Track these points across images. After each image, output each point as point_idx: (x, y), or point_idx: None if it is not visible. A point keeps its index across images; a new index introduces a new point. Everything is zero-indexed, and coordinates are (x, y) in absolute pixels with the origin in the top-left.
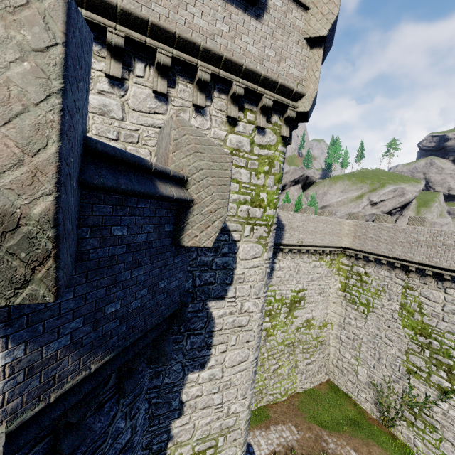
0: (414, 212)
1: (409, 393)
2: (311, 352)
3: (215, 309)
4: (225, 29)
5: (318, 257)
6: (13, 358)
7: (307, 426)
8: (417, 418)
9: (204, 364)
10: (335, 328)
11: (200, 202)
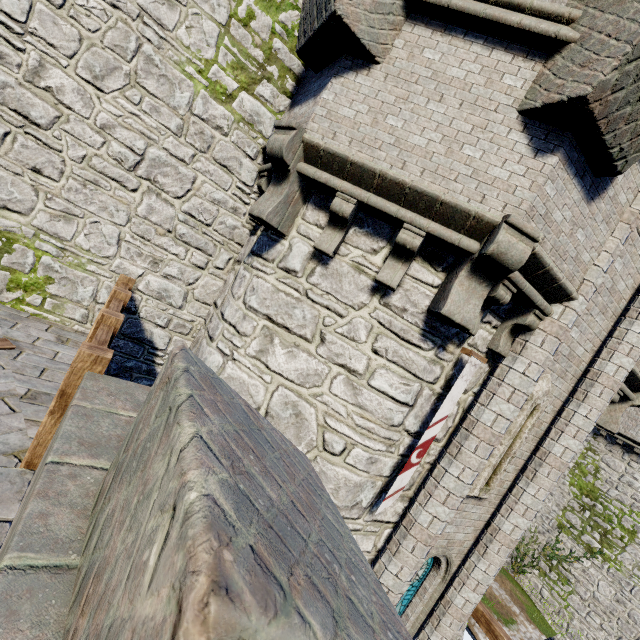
0: None
1: (554, 545)
2: None
3: None
4: None
5: None
6: None
7: None
8: (553, 570)
9: None
10: None
11: None
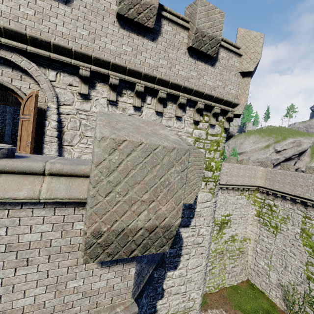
0: (308, 158)
1: (309, 294)
2: (235, 259)
3: (184, 233)
4: (195, 74)
5: (239, 193)
6: (136, 269)
7: (234, 311)
8: None
9: (176, 266)
10: (252, 243)
11: (188, 179)
